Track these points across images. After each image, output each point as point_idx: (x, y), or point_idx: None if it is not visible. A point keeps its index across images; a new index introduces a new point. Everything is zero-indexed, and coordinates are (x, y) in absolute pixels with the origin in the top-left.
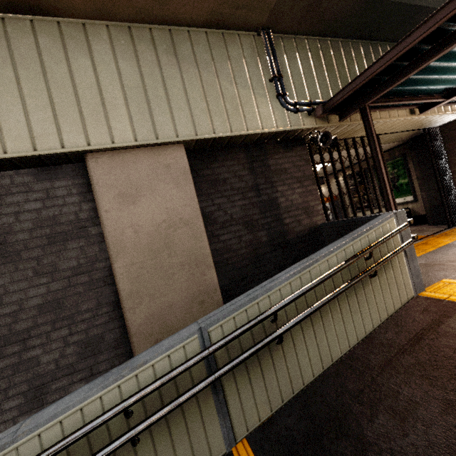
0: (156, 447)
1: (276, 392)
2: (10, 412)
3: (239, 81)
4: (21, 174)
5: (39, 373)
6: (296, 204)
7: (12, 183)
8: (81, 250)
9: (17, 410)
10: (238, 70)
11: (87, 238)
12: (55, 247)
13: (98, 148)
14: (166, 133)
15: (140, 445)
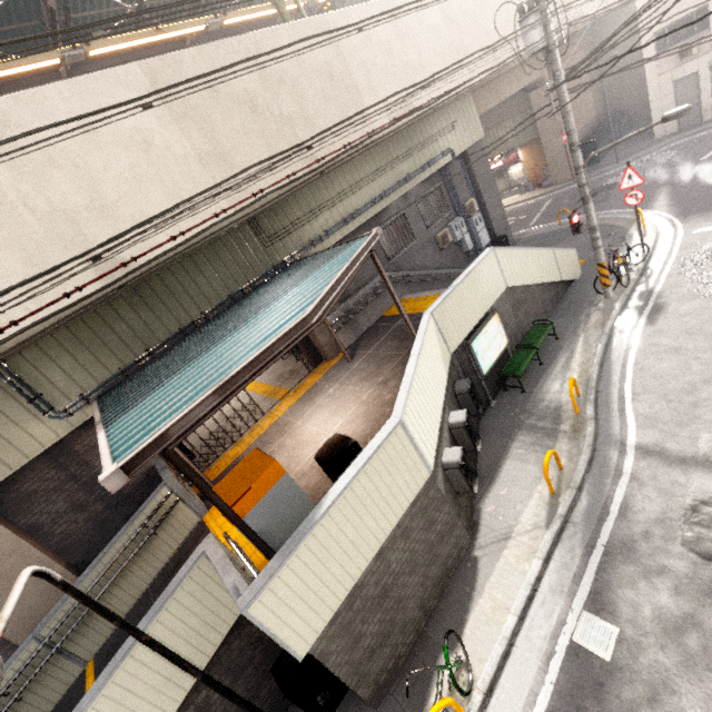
0: (36, 693)
1: (105, 629)
2: None
3: None
4: None
5: None
6: None
7: None
8: None
9: None
10: None
11: None
12: None
13: None
14: None
15: (25, 698)
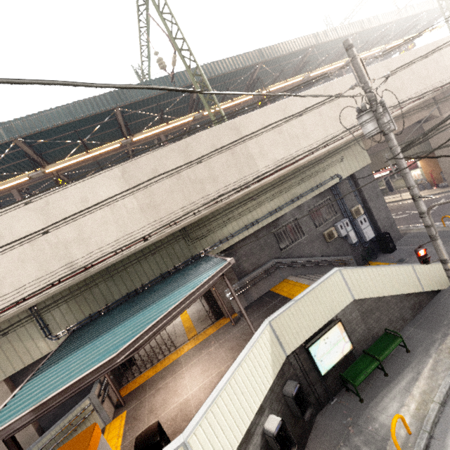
0: None
1: None
2: None
3: (23, 338)
4: None
5: None
6: None
7: None
8: None
9: None
10: (22, 333)
11: None
12: None
13: None
14: None
15: None
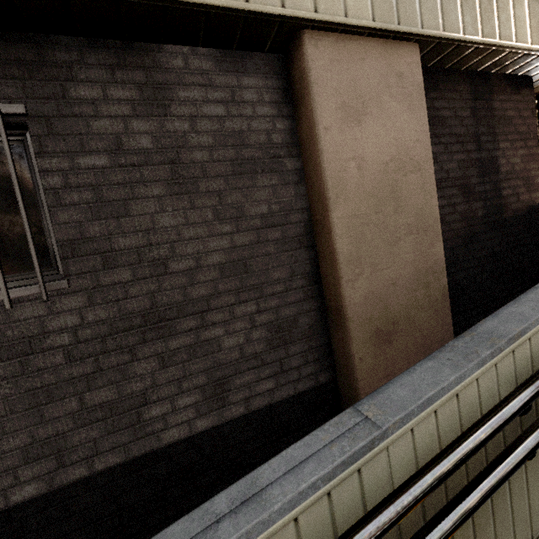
0: (526, 464)
1: None
2: (185, 412)
3: None
4: (198, 56)
5: (220, 362)
6: (516, 170)
7: (186, 67)
8: (273, 191)
9: (193, 409)
10: None
11: (281, 174)
12: (242, 181)
13: (327, 20)
14: (409, 18)
15: None
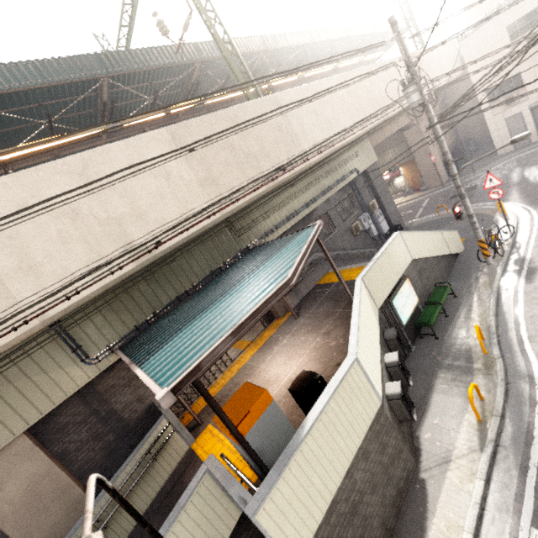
0: None
1: None
2: None
3: (47, 369)
4: None
5: None
6: (129, 401)
7: None
8: None
9: None
10: (44, 361)
11: None
12: None
13: None
14: (5, 439)
15: None
